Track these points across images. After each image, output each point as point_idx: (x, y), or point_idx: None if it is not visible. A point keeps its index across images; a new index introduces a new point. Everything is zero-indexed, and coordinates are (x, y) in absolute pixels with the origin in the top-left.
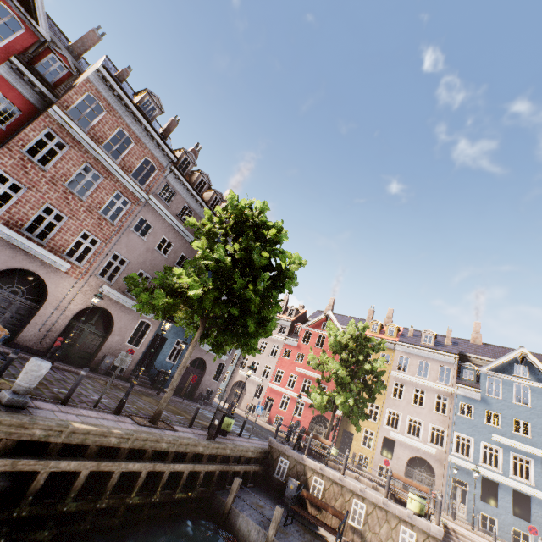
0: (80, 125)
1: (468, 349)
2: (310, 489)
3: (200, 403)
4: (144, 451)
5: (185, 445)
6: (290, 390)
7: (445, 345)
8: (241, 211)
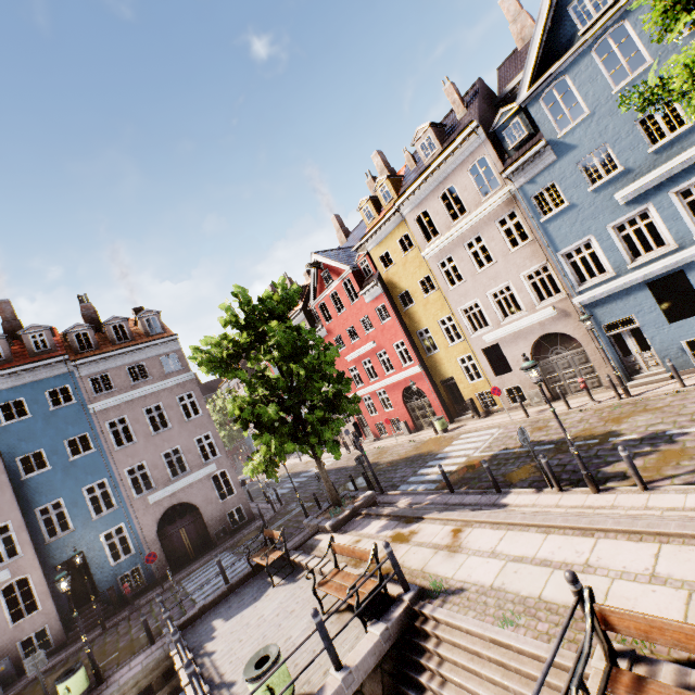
0: None
1: (516, 70)
2: None
3: None
4: None
5: None
6: (363, 389)
7: (459, 121)
8: None
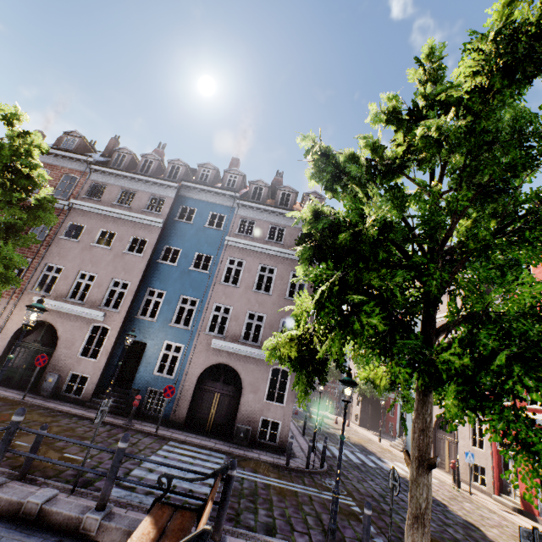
0: None
1: None
2: None
3: None
4: None
5: None
6: (540, 414)
7: None
8: None
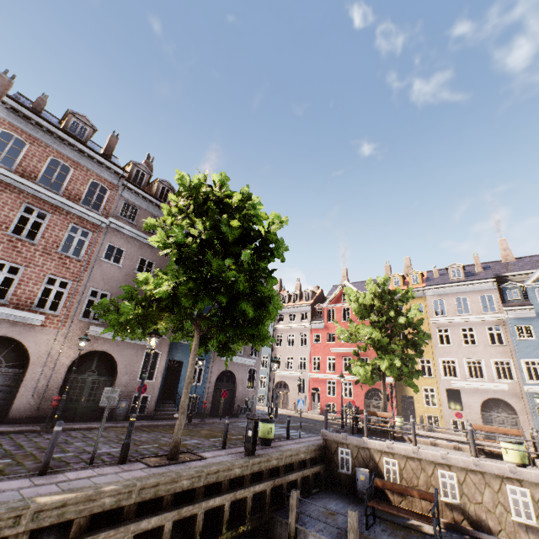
0: (4, 166)
1: (503, 269)
2: (384, 474)
3: (227, 418)
4: (161, 499)
5: (215, 473)
6: (332, 374)
7: (477, 273)
8: (197, 189)
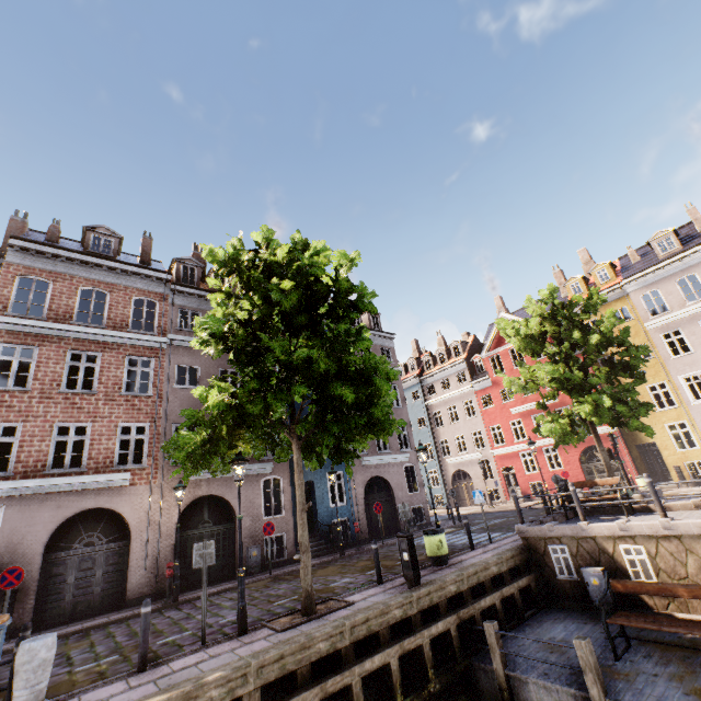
0: (33, 316)
1: None
2: (628, 570)
3: (372, 542)
4: (294, 675)
5: (363, 623)
6: (523, 443)
7: (700, 232)
8: (236, 260)
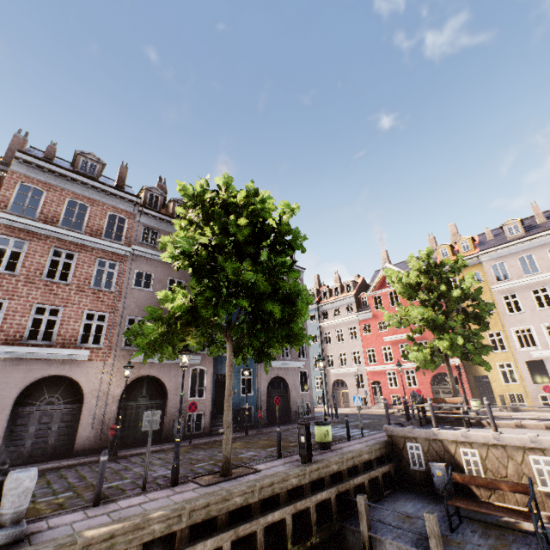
0: (28, 216)
1: None
2: (464, 467)
3: (277, 426)
4: (215, 520)
5: (269, 486)
6: (390, 364)
7: (539, 224)
8: (201, 196)
